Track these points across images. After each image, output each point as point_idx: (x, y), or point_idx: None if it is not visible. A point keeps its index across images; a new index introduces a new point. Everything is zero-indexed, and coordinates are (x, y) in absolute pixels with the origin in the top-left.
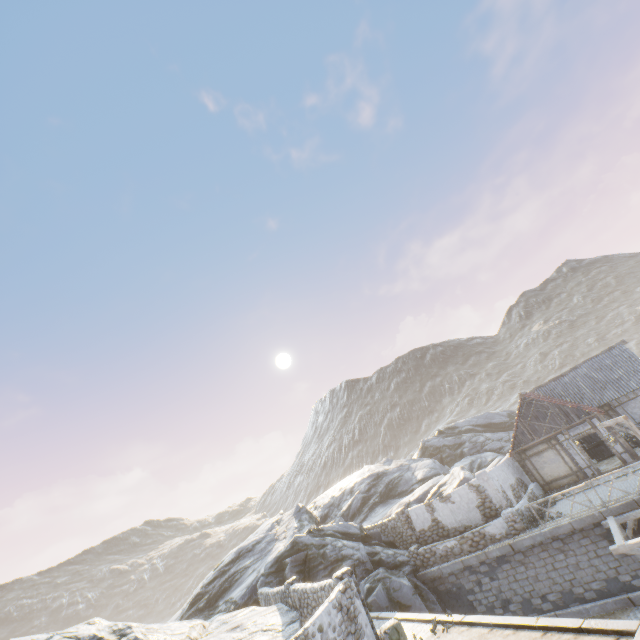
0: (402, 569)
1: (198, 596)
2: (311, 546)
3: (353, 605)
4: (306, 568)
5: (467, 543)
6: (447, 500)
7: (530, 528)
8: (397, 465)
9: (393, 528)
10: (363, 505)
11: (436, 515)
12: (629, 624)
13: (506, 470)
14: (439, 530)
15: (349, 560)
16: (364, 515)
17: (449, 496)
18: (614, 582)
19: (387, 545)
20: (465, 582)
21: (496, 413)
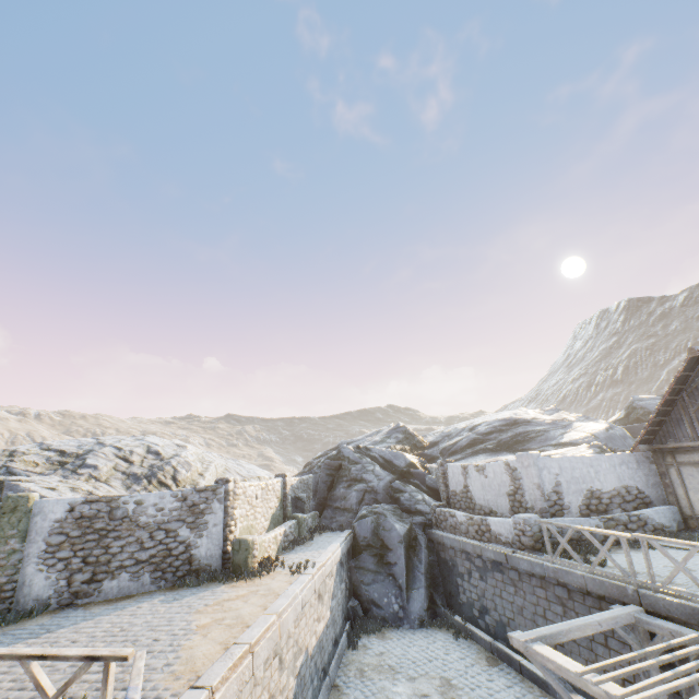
0: (413, 517)
1: (308, 463)
2: (346, 459)
3: (207, 505)
4: (337, 475)
5: (474, 527)
6: (481, 471)
7: (543, 552)
8: (556, 418)
9: (438, 477)
10: (470, 446)
11: (468, 482)
12: (209, 678)
13: (604, 468)
14: (467, 500)
15: (364, 484)
16: (461, 456)
17: (484, 467)
18: None
19: (429, 490)
20: (459, 564)
21: None
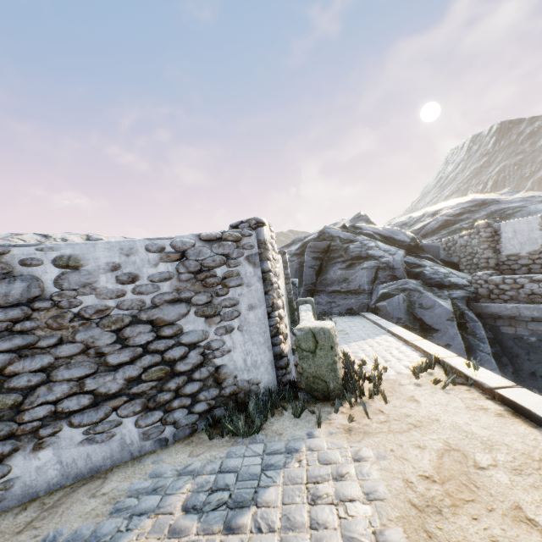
0: (449, 291)
1: None
2: (336, 239)
3: (228, 269)
4: (325, 257)
5: None
6: None
7: None
8: (523, 196)
9: (463, 247)
10: (442, 228)
11: None
12: None
13: None
14: None
15: (373, 261)
16: (437, 237)
17: None
18: None
19: (444, 265)
20: None
21: None
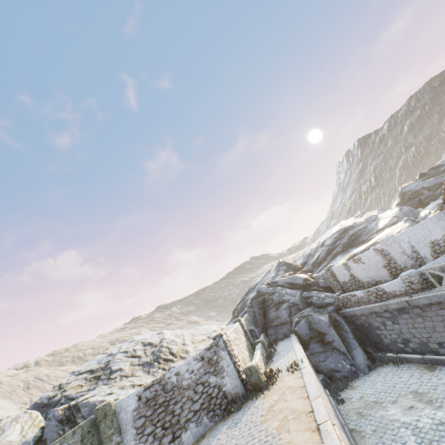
0: (326, 308)
1: (235, 310)
2: (266, 294)
3: (217, 356)
4: (264, 306)
5: (372, 295)
6: (358, 261)
7: (430, 288)
8: (366, 217)
9: (327, 279)
10: (328, 255)
11: (352, 272)
12: None
13: (431, 226)
14: (356, 283)
15: (286, 303)
16: (326, 263)
17: (359, 258)
18: None
19: (325, 289)
20: (373, 322)
21: None
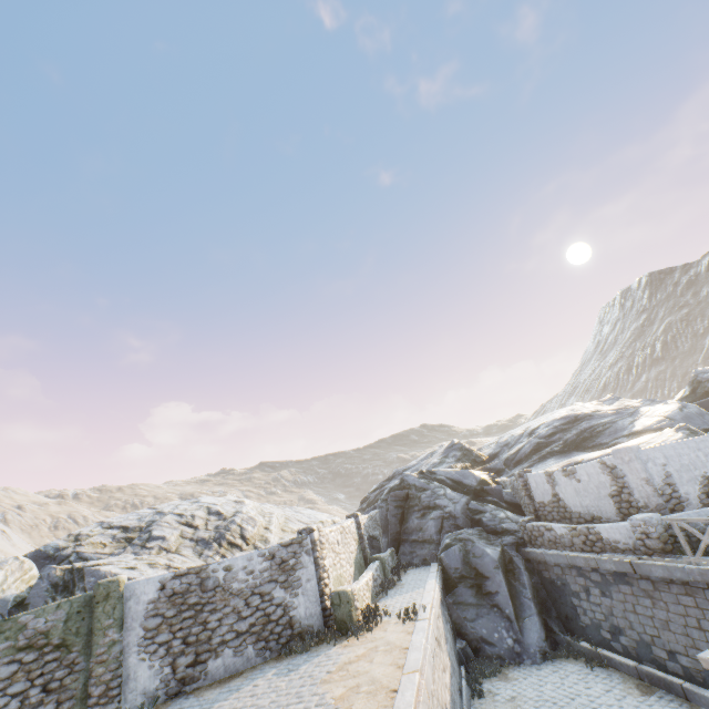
0: (502, 538)
1: (365, 499)
2: (412, 487)
3: (296, 559)
4: (406, 505)
5: (579, 538)
6: (571, 475)
7: (677, 554)
8: (619, 407)
9: (517, 490)
10: (535, 452)
11: (557, 490)
12: None
13: None
14: (560, 509)
15: (439, 511)
16: (528, 464)
17: (573, 471)
18: None
19: (509, 506)
20: (571, 581)
21: None
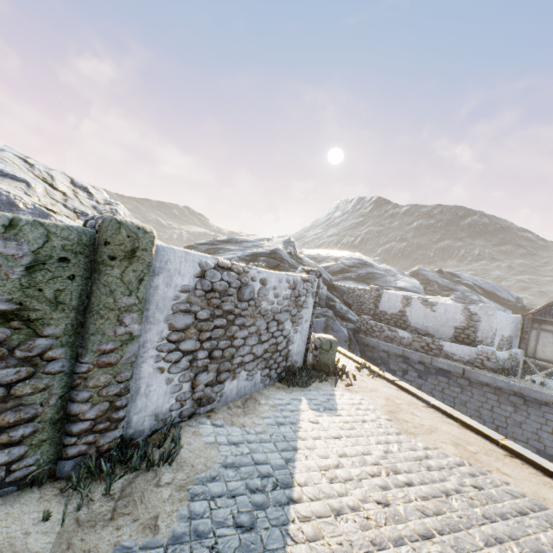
0: (346, 323)
1: (190, 247)
2: (285, 262)
3: (305, 298)
4: None
5: (420, 343)
6: (429, 306)
7: (498, 373)
8: (385, 268)
9: (358, 296)
10: (339, 273)
11: (407, 310)
12: None
13: (509, 323)
14: (399, 321)
15: None
16: (336, 278)
17: (434, 304)
18: (546, 457)
19: (344, 303)
20: (393, 364)
21: (506, 290)
